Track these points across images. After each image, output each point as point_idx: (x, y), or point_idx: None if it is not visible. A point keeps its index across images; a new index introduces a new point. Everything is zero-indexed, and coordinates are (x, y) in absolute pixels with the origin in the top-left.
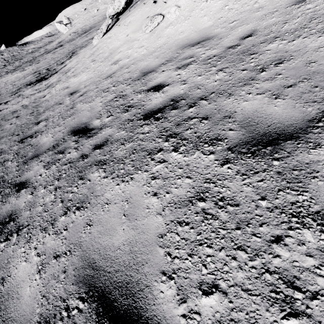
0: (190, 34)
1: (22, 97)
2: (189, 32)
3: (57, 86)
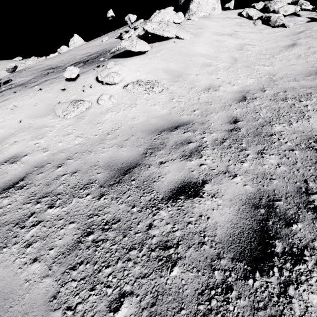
0: (148, 120)
1: None
2: (145, 118)
3: None
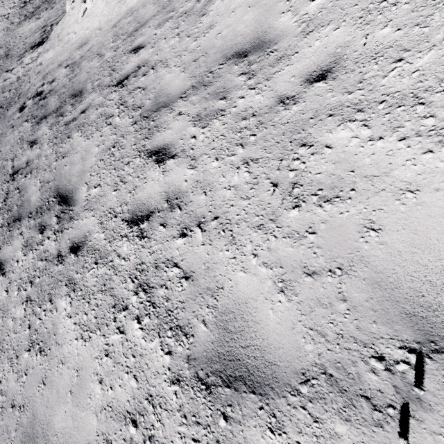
0: (89, 32)
1: (21, 67)
2: (90, 29)
3: (38, 60)
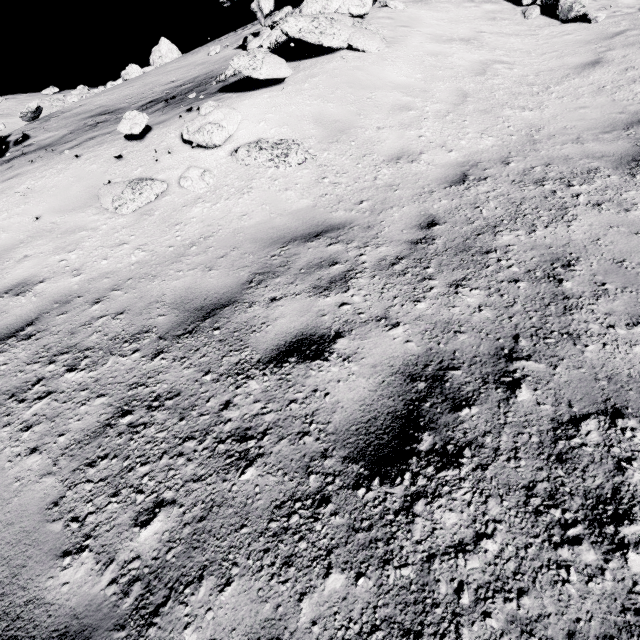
0: (271, 219)
1: None
2: (265, 216)
3: None
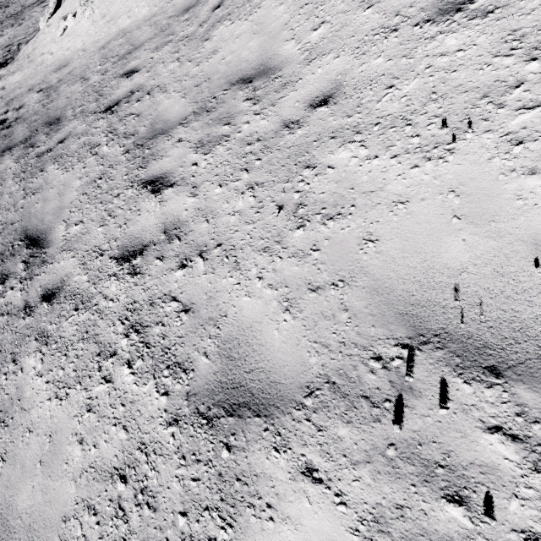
0: (70, 53)
1: None
2: (71, 50)
3: None
